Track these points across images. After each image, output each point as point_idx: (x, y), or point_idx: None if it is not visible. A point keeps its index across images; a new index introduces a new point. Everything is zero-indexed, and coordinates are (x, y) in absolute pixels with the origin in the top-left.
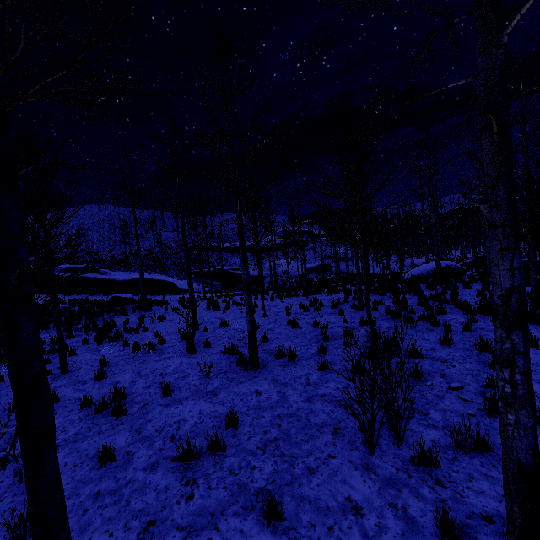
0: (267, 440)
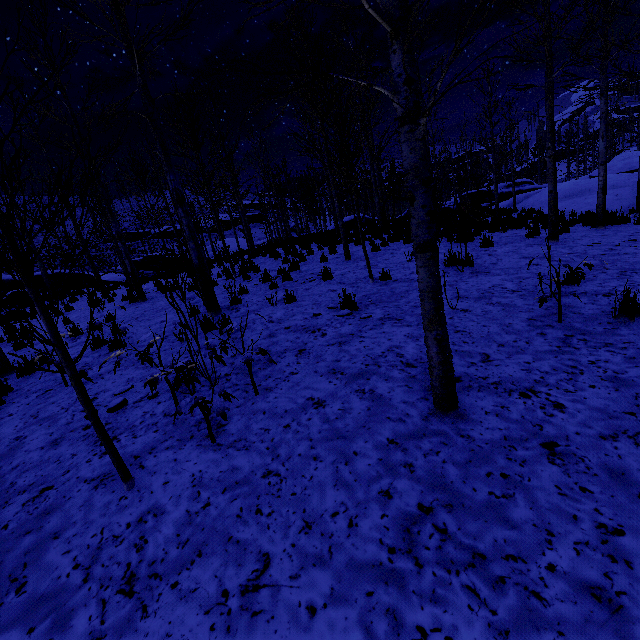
0: (132, 319)
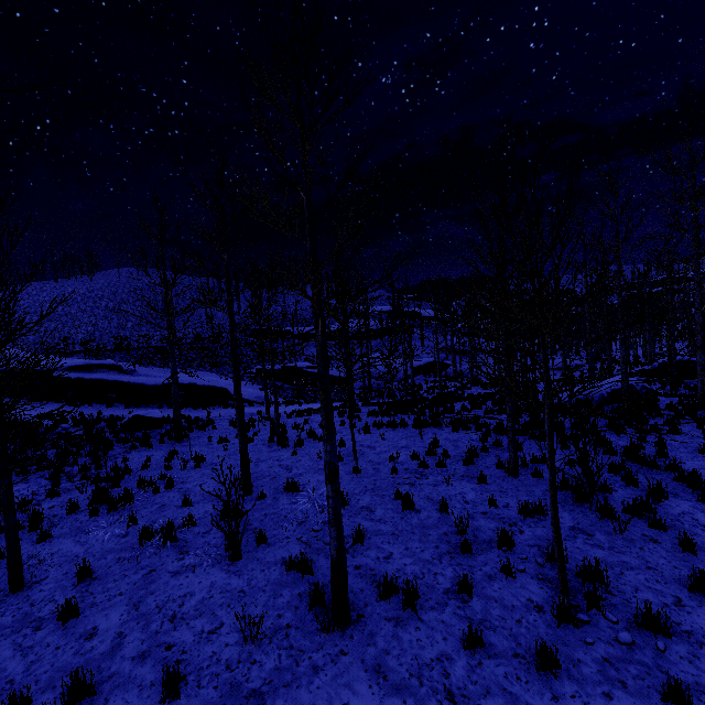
0: None
